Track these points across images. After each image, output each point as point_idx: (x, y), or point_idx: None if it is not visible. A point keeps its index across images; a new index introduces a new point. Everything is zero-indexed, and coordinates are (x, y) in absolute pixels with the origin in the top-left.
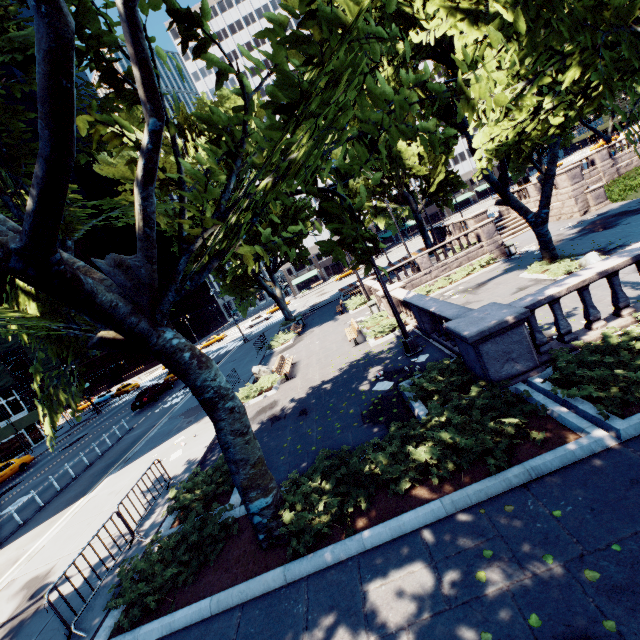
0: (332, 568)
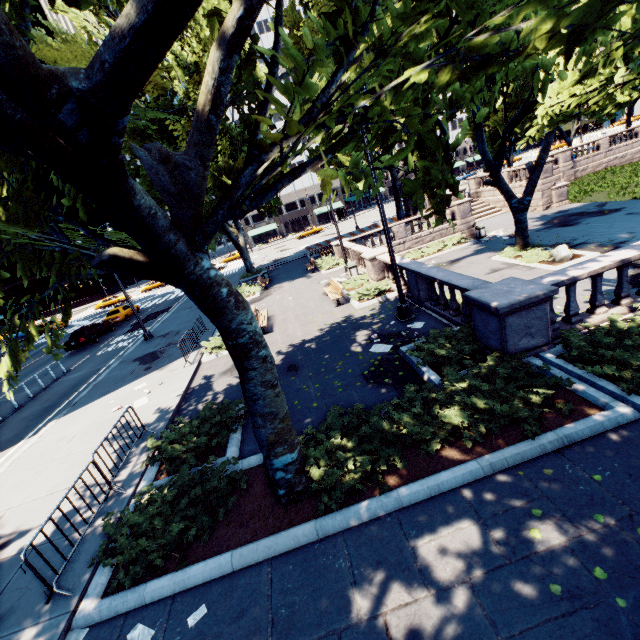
0: (369, 524)
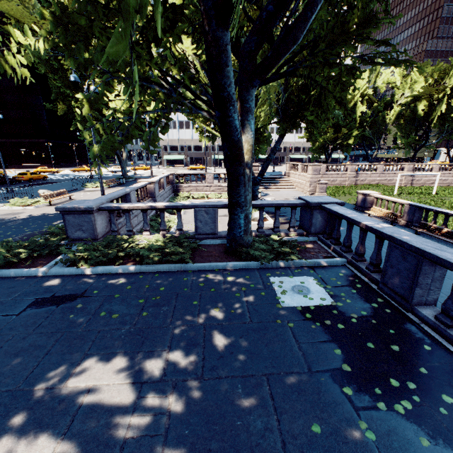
0: None
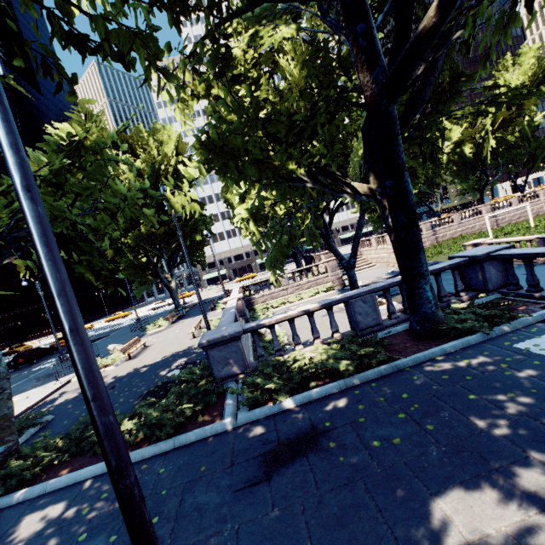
0: (13, 506)
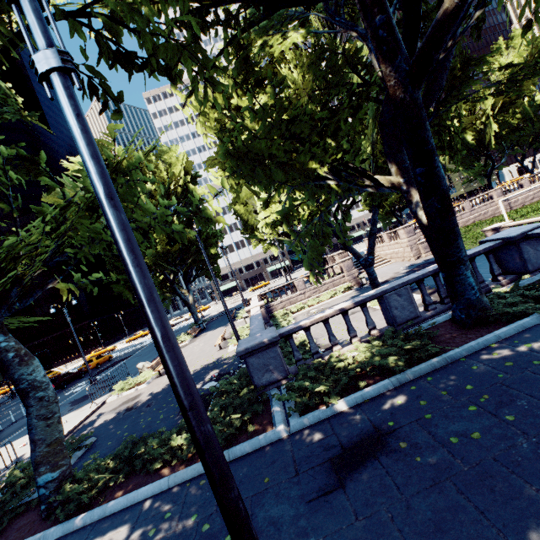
0: (75, 532)
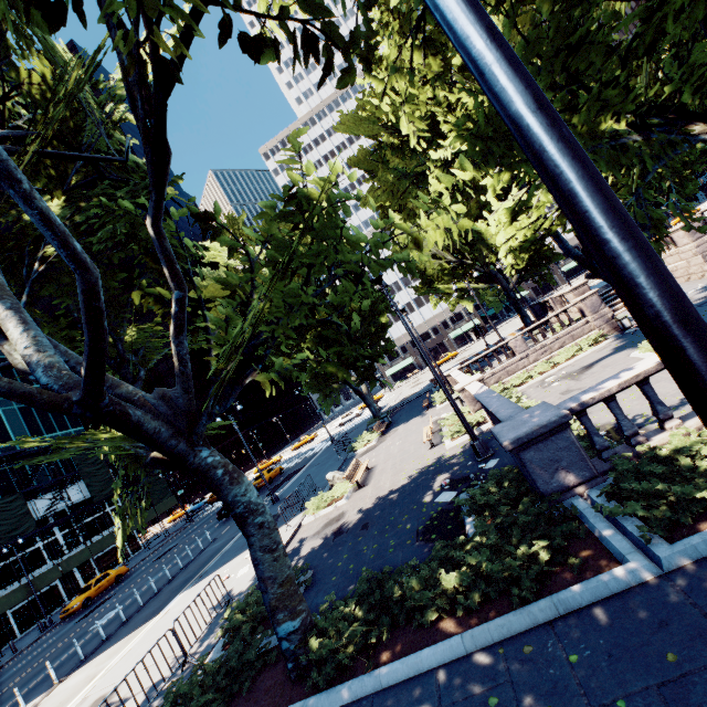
0: (347, 706)
